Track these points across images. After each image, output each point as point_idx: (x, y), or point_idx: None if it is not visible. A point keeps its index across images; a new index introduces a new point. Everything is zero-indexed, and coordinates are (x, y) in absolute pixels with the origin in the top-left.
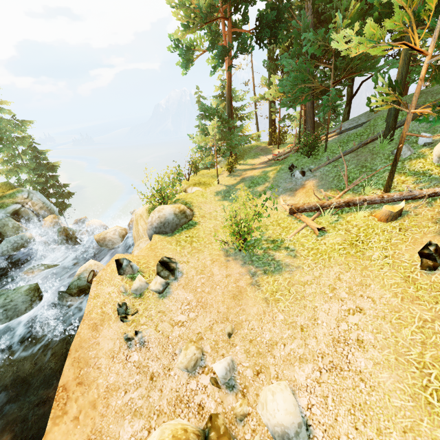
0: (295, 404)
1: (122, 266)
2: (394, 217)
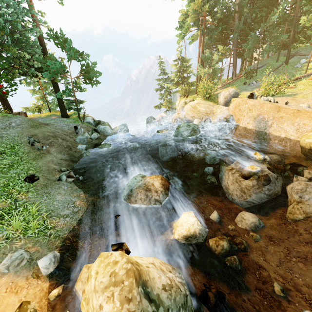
0: None
1: (253, 95)
2: None
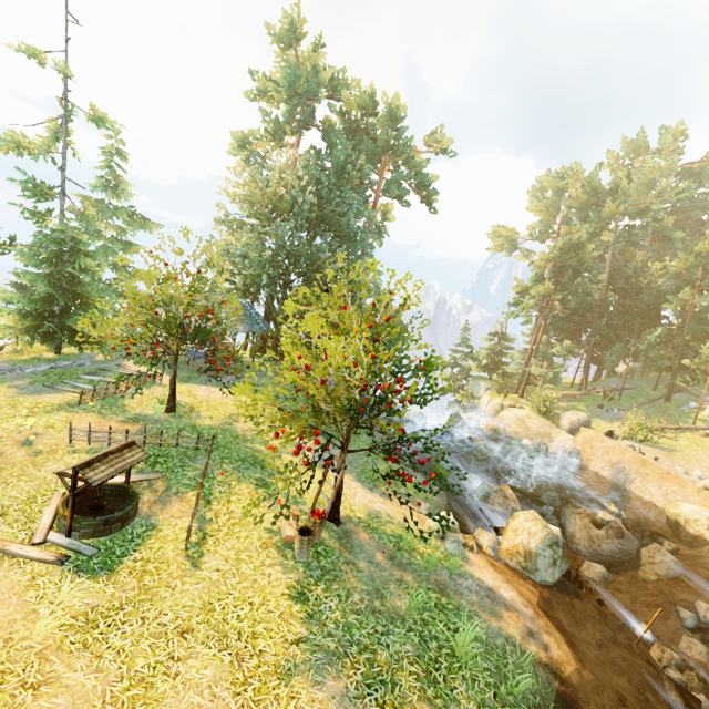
0: None
1: (613, 434)
2: (708, 435)
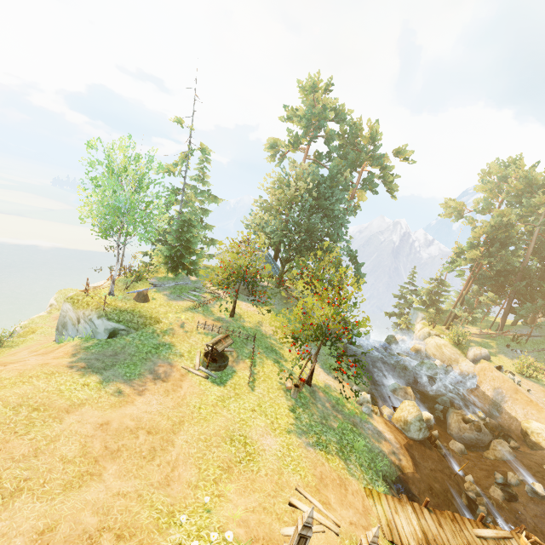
0: None
1: (501, 368)
2: None
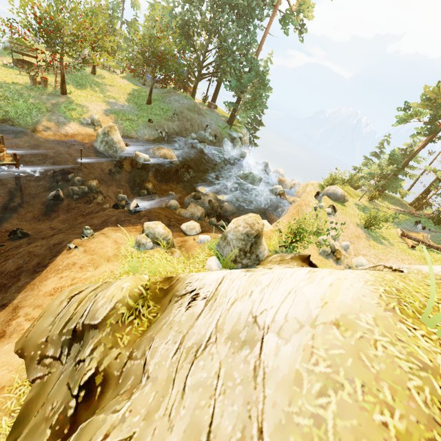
0: (369, 263)
1: (318, 195)
2: None
